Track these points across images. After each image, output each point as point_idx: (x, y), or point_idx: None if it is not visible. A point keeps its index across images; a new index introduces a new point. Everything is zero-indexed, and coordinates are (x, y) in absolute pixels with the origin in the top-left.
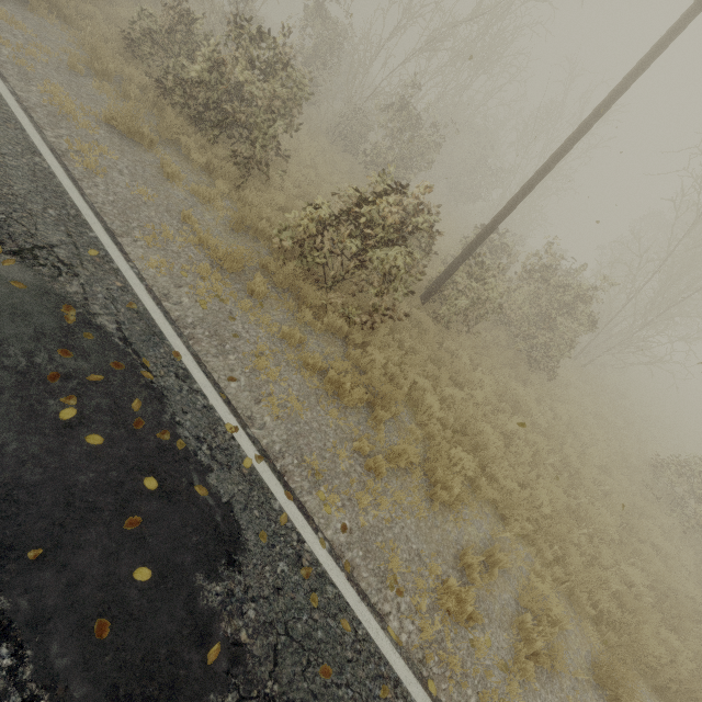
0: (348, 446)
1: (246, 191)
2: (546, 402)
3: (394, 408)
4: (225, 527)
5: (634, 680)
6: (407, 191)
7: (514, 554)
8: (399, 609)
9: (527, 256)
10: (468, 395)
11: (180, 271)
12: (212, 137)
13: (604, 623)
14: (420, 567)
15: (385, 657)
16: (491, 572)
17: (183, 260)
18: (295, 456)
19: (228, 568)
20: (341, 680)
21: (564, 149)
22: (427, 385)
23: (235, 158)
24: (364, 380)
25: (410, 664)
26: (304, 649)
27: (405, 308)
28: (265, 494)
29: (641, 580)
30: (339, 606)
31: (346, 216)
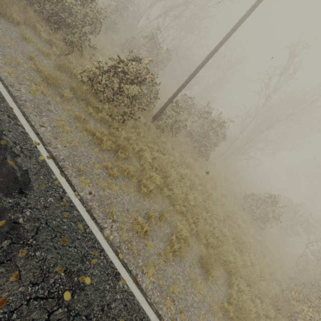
0: (101, 165)
1: (69, 56)
2: (204, 169)
3: (127, 153)
4: (21, 178)
5: (218, 267)
6: (142, 63)
7: (175, 217)
8: (112, 227)
9: (200, 107)
10: (167, 158)
11: (23, 78)
12: (53, 27)
13: (210, 247)
14: (127, 214)
15: (98, 241)
16: (161, 220)
17: (26, 74)
18: (71, 163)
19: (19, 194)
20: (72, 245)
21: (209, 56)
22: (147, 150)
23: (65, 41)
24: (113, 139)
25: (112, 246)
26: (54, 231)
27: (143, 120)
28: (49, 171)
29: (229, 234)
30: (79, 219)
31: (113, 69)
